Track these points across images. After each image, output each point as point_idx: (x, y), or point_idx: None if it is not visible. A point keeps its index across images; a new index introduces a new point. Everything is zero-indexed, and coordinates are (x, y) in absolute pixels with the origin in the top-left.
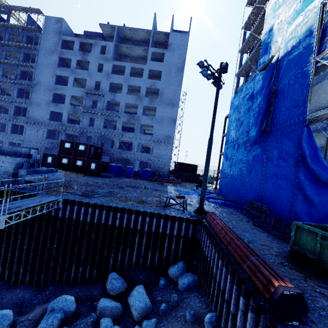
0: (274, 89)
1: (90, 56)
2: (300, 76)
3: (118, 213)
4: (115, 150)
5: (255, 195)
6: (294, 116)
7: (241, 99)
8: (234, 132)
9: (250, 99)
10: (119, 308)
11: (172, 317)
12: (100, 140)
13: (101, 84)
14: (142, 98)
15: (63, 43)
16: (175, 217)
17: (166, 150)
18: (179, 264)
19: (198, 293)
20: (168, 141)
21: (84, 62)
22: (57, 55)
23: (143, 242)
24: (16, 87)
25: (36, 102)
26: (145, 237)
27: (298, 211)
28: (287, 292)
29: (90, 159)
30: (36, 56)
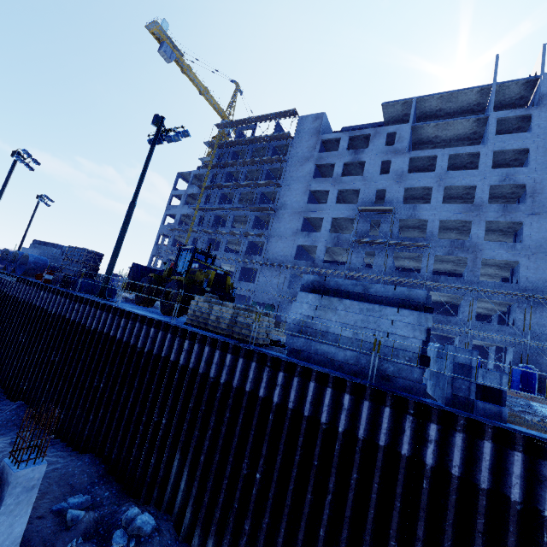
0: None
1: (366, 153)
2: None
3: None
4: None
5: None
6: None
7: None
8: None
9: None
10: None
11: None
12: None
13: (387, 193)
14: (481, 206)
15: (320, 146)
16: None
17: None
18: None
19: None
20: None
21: (351, 166)
22: (312, 163)
23: None
24: (253, 215)
25: (278, 233)
26: None
27: None
28: None
29: None
30: (283, 169)
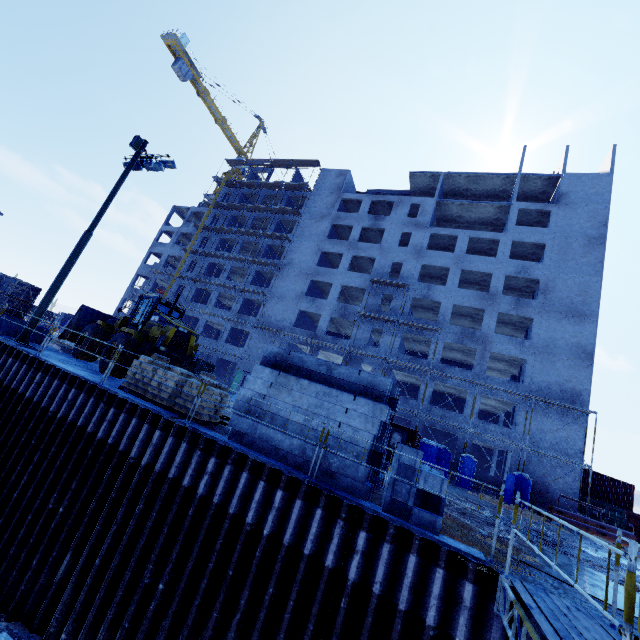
0: None
1: (387, 221)
2: None
3: None
4: (421, 406)
5: None
6: None
7: None
8: None
9: None
10: None
11: None
12: (388, 376)
13: (404, 267)
14: (495, 296)
15: (340, 205)
16: None
17: (568, 429)
18: None
19: None
20: (573, 405)
21: (370, 232)
22: (329, 221)
23: None
24: (254, 269)
25: (279, 293)
26: None
27: None
28: None
29: None
30: (296, 223)
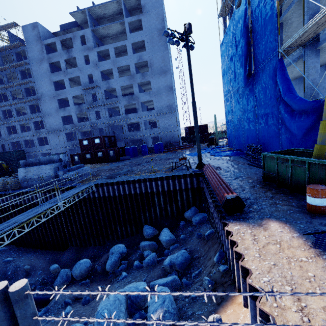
0: (251, 26)
1: (74, 51)
2: (268, 7)
3: (136, 184)
4: (126, 134)
5: (254, 138)
6: (269, 52)
7: (227, 44)
8: (228, 82)
9: (234, 42)
10: (154, 244)
11: (189, 240)
12: (110, 129)
13: (93, 76)
14: (134, 76)
15: (46, 48)
16: (180, 175)
17: (172, 120)
18: (191, 208)
19: (206, 224)
20: (171, 110)
21: (71, 60)
22: (46, 62)
23: (161, 200)
24: (27, 105)
25: (47, 112)
26: (162, 196)
27: (283, 143)
28: (229, 198)
29: (107, 148)
30: (30, 70)
